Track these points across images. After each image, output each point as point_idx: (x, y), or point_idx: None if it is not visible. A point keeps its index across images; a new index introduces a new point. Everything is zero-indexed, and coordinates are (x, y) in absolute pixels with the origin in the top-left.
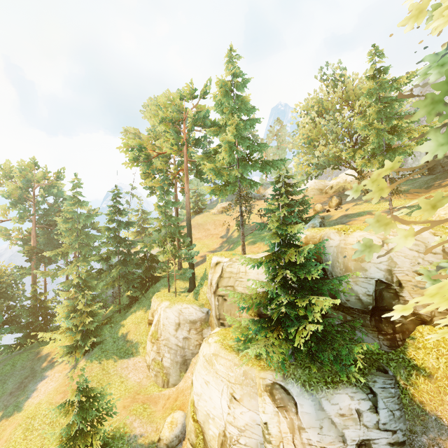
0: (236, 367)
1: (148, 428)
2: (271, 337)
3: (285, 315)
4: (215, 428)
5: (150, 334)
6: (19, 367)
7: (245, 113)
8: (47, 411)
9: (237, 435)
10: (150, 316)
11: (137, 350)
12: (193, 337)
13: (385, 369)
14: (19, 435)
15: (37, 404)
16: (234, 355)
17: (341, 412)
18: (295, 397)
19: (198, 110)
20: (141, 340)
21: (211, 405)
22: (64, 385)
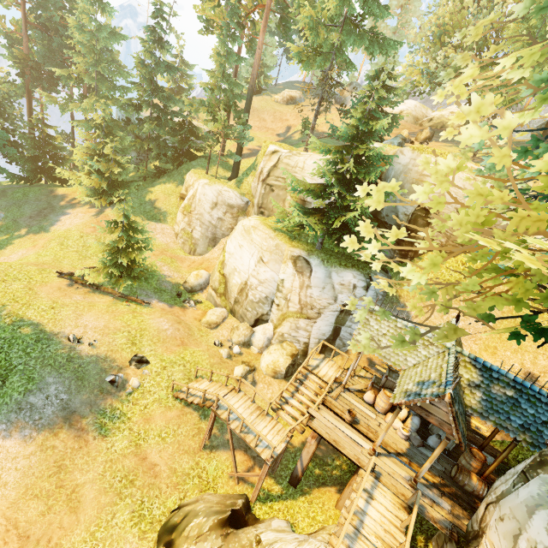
0: (271, 239)
1: (175, 275)
2: (313, 218)
3: (330, 206)
4: (239, 278)
5: (182, 206)
6: (33, 198)
7: None
8: (79, 237)
9: (257, 285)
10: (183, 190)
11: (165, 219)
12: (228, 220)
13: (387, 271)
14: (55, 246)
15: (66, 230)
16: (272, 231)
17: (343, 283)
18: (312, 267)
19: None
20: (170, 211)
21: (240, 263)
22: (93, 222)
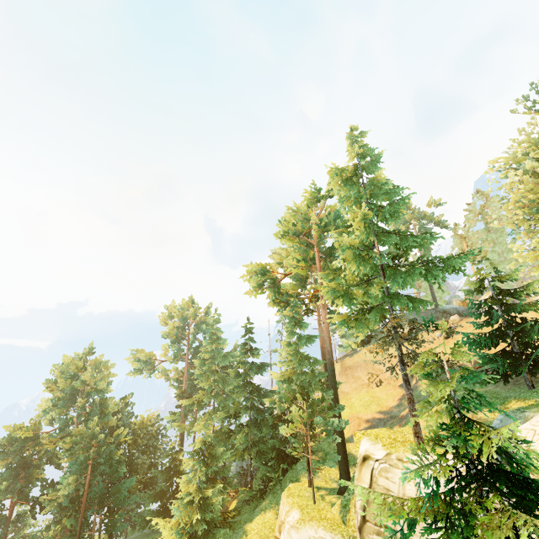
0: None
1: None
2: None
3: None
4: None
5: None
6: None
7: (384, 197)
8: None
9: None
10: (276, 529)
11: None
12: None
13: None
14: None
15: None
16: None
17: None
18: None
19: (328, 212)
20: None
21: None
22: None
